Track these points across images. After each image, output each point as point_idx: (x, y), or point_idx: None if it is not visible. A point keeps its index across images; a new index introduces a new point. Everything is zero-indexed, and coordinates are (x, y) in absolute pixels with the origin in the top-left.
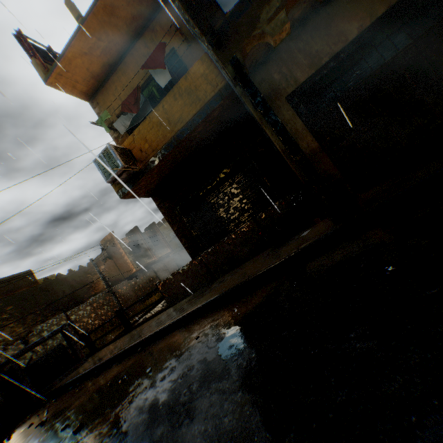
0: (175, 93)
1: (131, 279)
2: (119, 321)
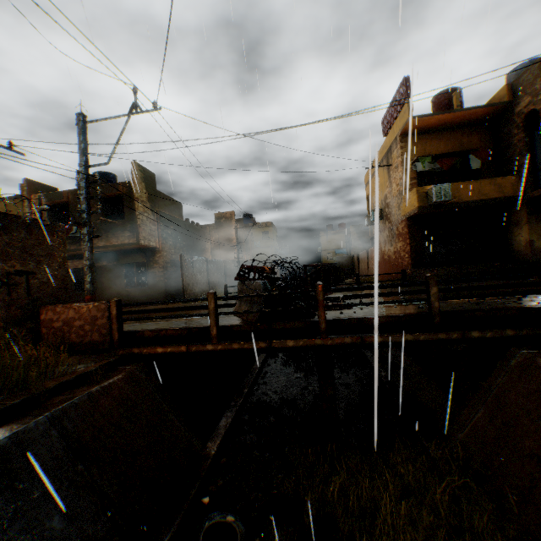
0: (490, 181)
1: None
2: None
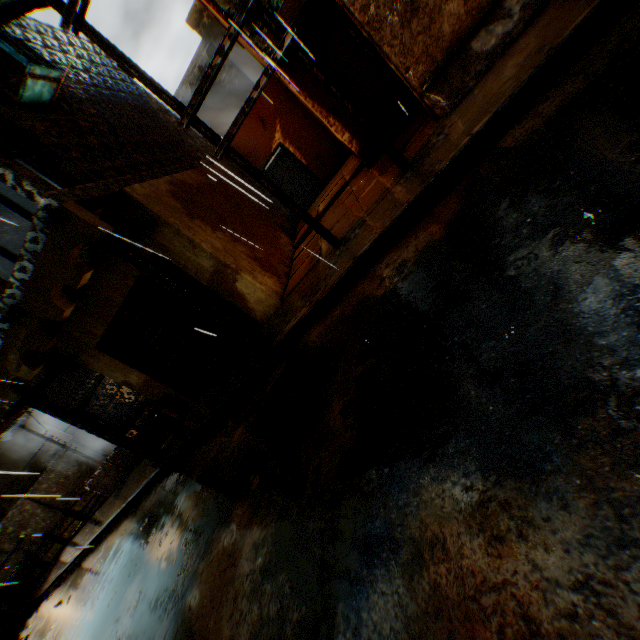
0: None
1: None
2: None
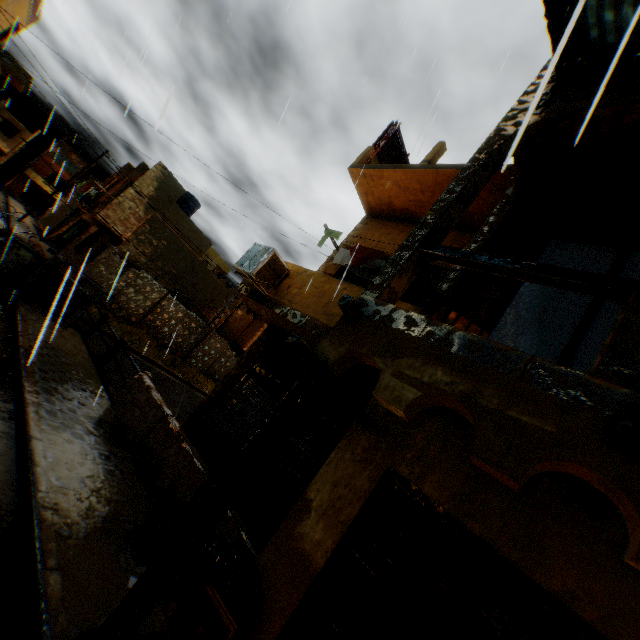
0: None
1: (236, 349)
2: (173, 353)
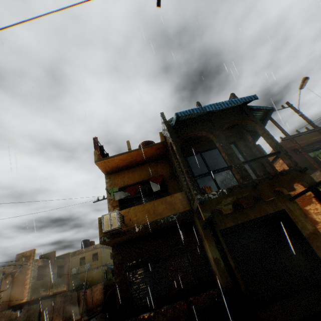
0: (163, 200)
1: (14, 308)
2: None
